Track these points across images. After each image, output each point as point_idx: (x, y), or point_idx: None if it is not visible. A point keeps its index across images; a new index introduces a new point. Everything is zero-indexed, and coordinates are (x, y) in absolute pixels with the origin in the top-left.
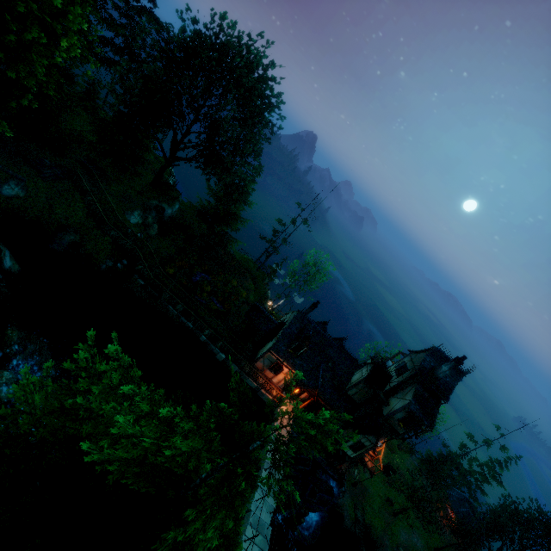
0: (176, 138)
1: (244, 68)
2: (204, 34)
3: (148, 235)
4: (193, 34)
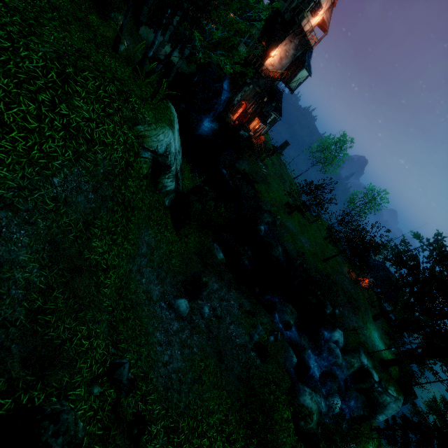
0: None
1: None
2: None
3: None
4: None
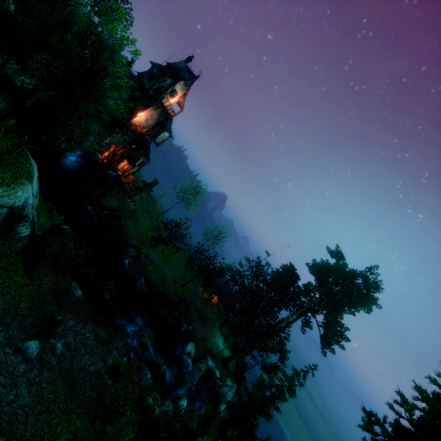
0: None
1: None
2: None
3: None
4: None
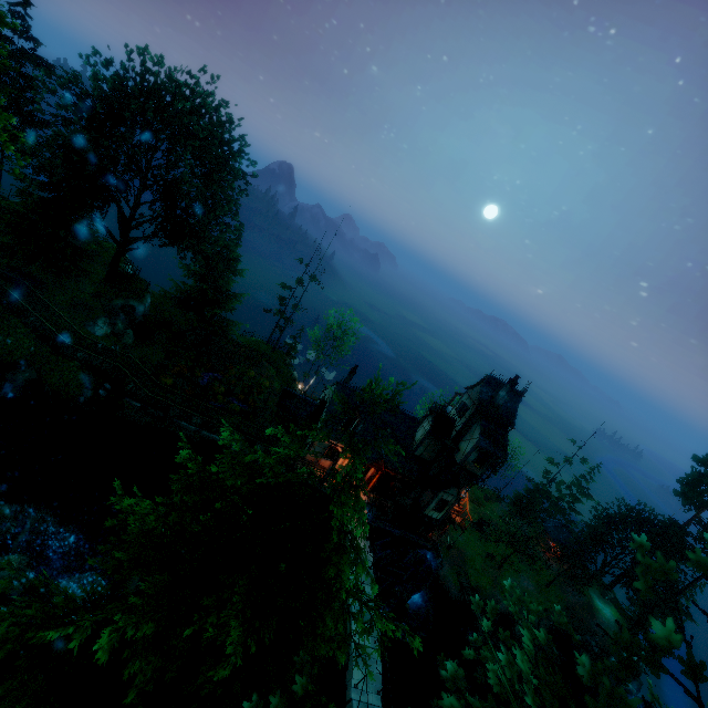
0: (124, 214)
1: (190, 113)
2: (123, 76)
3: (124, 345)
4: (113, 83)
